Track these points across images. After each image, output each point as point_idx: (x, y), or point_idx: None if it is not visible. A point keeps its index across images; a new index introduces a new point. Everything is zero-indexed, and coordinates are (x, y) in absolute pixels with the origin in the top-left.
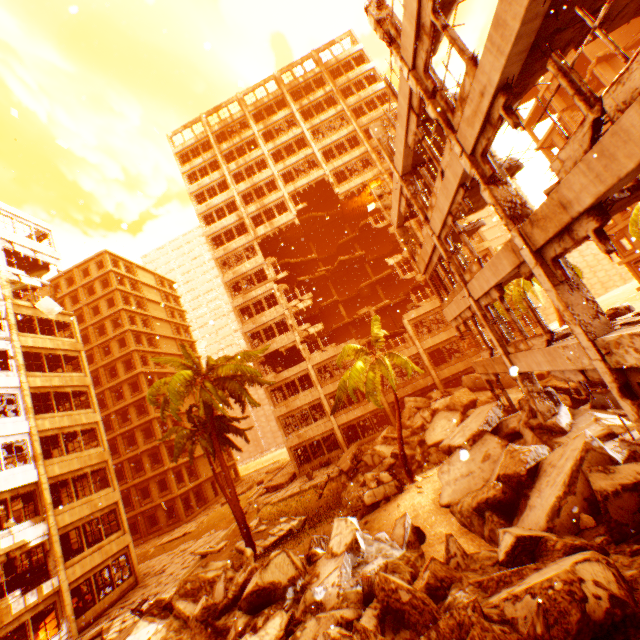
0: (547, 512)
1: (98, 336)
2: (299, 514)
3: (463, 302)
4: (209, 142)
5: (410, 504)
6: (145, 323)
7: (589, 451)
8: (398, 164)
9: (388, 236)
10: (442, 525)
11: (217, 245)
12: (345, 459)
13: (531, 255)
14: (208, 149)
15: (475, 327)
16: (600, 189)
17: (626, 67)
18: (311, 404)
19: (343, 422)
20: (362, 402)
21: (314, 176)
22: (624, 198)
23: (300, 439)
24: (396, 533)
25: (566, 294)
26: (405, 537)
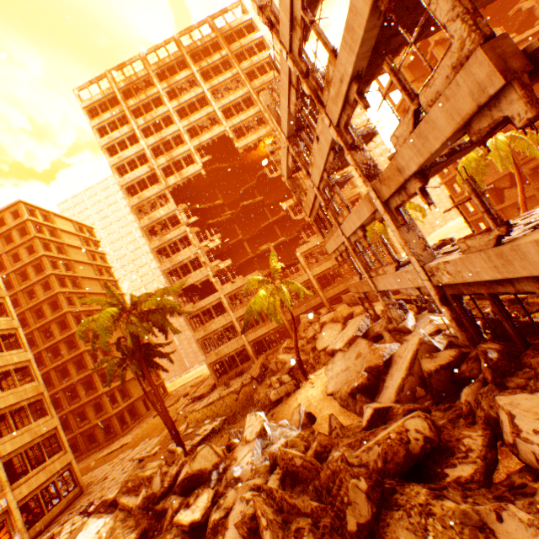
0: (395, 389)
1: (21, 281)
2: (220, 416)
3: (339, 239)
4: (116, 98)
5: (305, 396)
6: (67, 267)
7: (422, 344)
8: (284, 128)
9: (282, 183)
10: (328, 408)
11: (132, 194)
12: (255, 368)
13: (381, 205)
14: (116, 104)
15: (348, 258)
16: (421, 160)
17: (431, 75)
18: (225, 327)
19: (252, 339)
20: (267, 321)
21: (216, 132)
22: (443, 162)
23: (218, 356)
24: (294, 419)
25: (405, 234)
26: (300, 421)
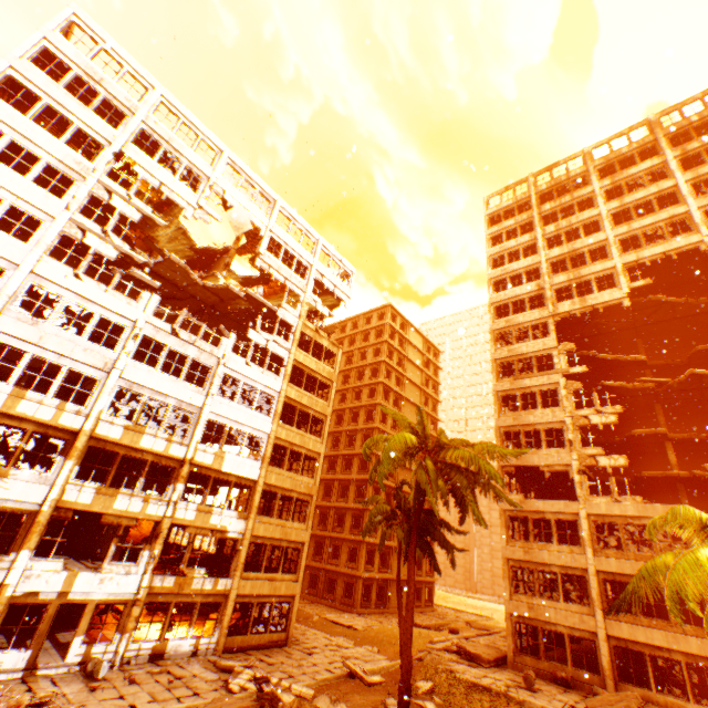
0: None
1: (356, 379)
2: None
3: None
4: (528, 203)
5: None
6: (398, 382)
7: None
8: None
9: None
10: None
11: (499, 316)
12: (606, 705)
13: None
14: (524, 211)
15: None
16: None
17: None
18: (566, 570)
19: (618, 634)
20: (672, 624)
21: (678, 243)
22: None
23: (530, 611)
24: None
25: None
26: None
